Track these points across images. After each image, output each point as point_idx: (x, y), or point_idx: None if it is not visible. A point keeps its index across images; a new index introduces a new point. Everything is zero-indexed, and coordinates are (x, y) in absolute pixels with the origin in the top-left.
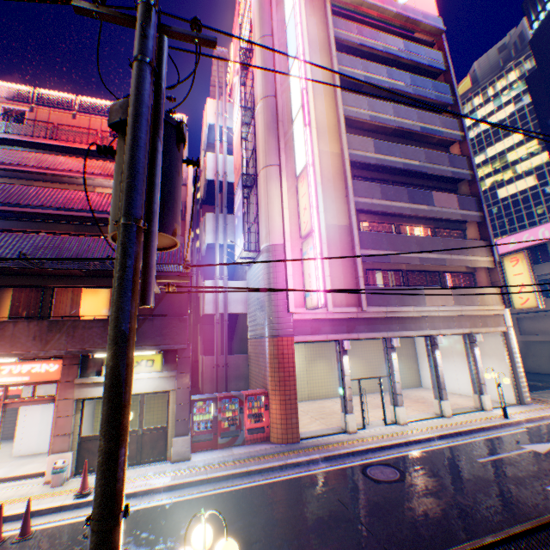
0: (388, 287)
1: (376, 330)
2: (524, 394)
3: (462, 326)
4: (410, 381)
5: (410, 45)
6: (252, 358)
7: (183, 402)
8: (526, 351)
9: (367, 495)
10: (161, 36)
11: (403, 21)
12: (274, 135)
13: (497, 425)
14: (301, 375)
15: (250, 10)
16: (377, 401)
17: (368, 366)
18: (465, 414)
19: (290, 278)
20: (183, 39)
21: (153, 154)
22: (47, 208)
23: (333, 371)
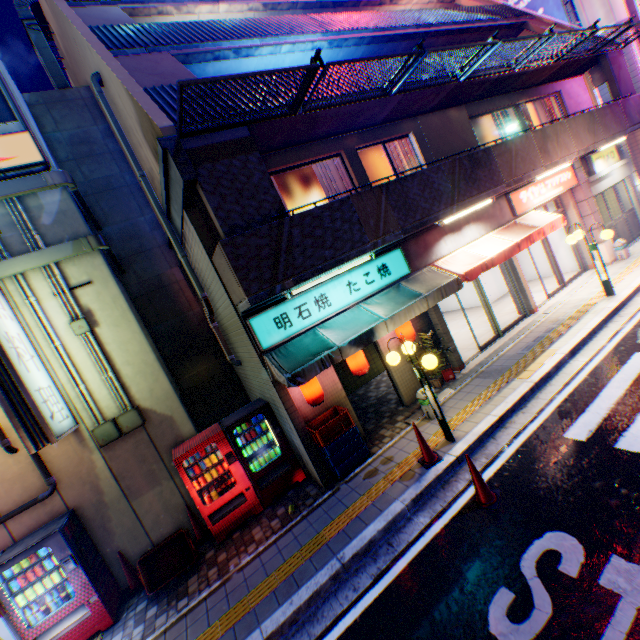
0: None
1: None
2: None
3: None
4: None
5: None
6: None
7: (636, 185)
8: None
9: None
10: None
11: None
12: None
13: None
14: None
15: None
16: None
17: None
18: None
19: None
20: None
21: None
22: (445, 25)
23: None
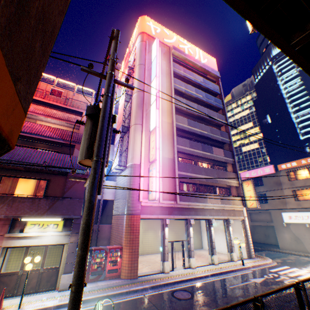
0: (190, 191)
1: (183, 214)
2: (252, 252)
3: (224, 214)
4: (198, 245)
5: (205, 80)
6: (114, 227)
7: (72, 251)
8: (254, 230)
9: (174, 306)
10: (114, 84)
11: (203, 70)
12: (141, 109)
13: (239, 269)
14: (140, 239)
15: (135, 51)
16: (180, 255)
17: (177, 235)
18: (224, 263)
19: (141, 182)
20: (121, 85)
21: (107, 131)
22: None
23: (158, 237)
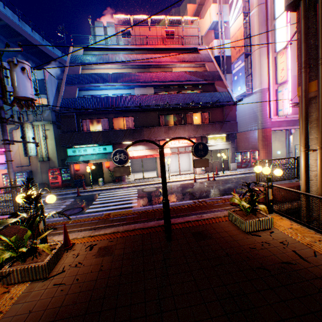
0: None
1: None
2: None
3: None
4: None
5: None
6: (240, 141)
7: (233, 152)
8: None
9: None
10: None
11: None
12: (264, 29)
13: None
14: None
15: None
16: None
17: (283, 145)
18: None
19: (271, 103)
20: None
21: None
22: (173, 82)
23: None
